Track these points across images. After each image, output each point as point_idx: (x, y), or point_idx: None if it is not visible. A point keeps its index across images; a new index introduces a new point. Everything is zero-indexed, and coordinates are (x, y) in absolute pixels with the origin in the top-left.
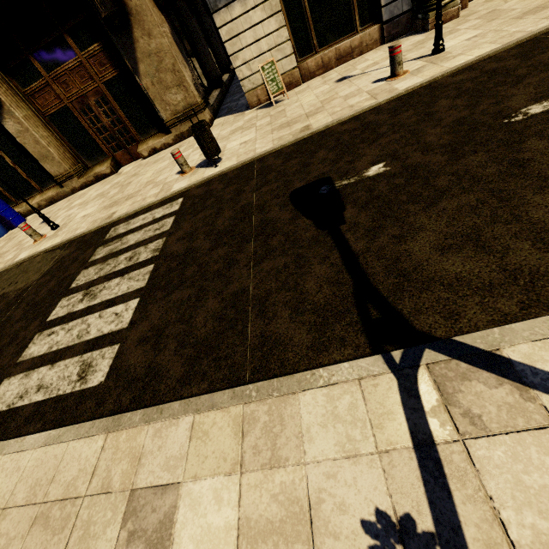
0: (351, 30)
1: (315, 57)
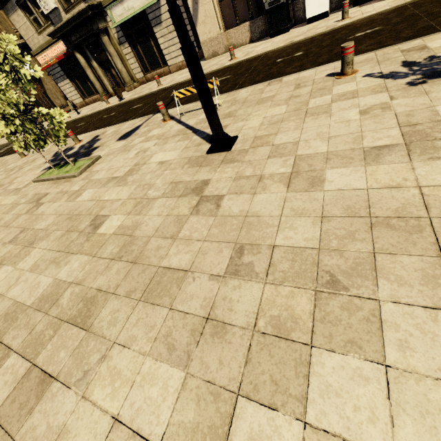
0: (94, 94)
1: (87, 99)
